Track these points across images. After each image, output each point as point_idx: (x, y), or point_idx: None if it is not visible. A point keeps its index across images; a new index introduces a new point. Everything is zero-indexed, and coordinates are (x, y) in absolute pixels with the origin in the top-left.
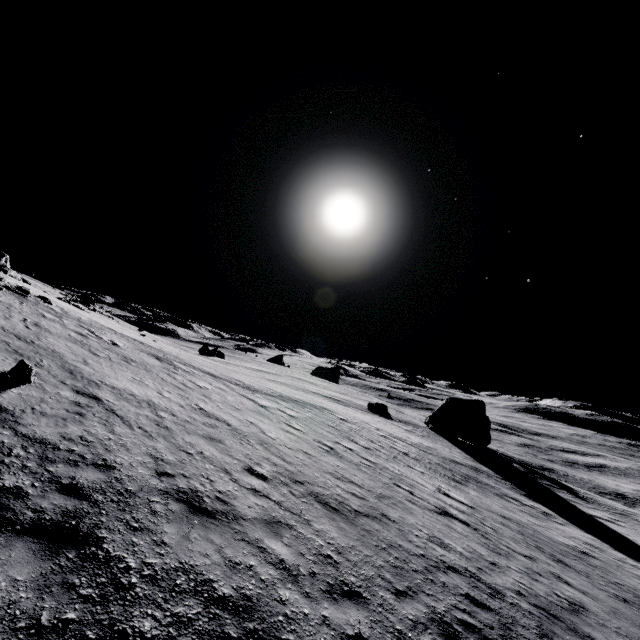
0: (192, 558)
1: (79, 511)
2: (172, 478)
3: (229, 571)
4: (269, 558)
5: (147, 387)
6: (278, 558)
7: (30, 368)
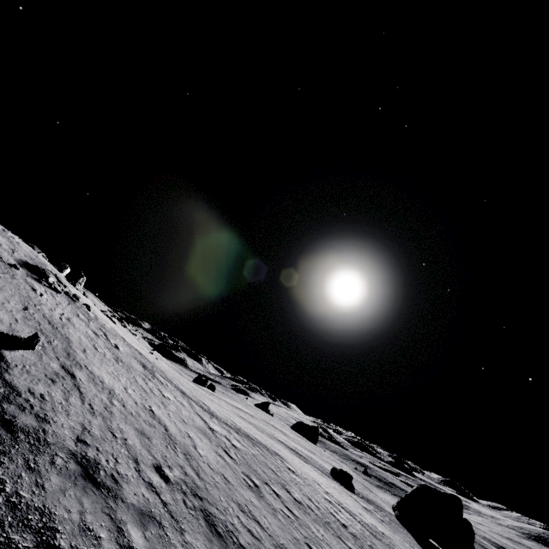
0: (56, 507)
1: (1, 439)
2: (86, 446)
3: (78, 531)
4: (121, 539)
5: (118, 381)
6: (129, 543)
7: (39, 339)
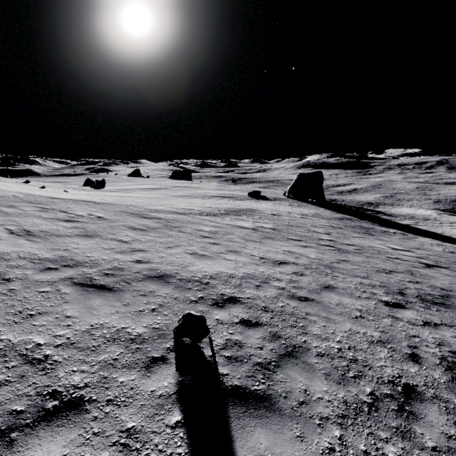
0: None
1: None
2: (421, 358)
3: None
4: None
5: (211, 258)
6: None
7: (204, 318)
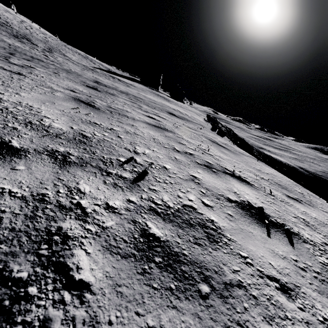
0: None
1: None
2: None
3: None
4: None
5: None
6: None
7: None
